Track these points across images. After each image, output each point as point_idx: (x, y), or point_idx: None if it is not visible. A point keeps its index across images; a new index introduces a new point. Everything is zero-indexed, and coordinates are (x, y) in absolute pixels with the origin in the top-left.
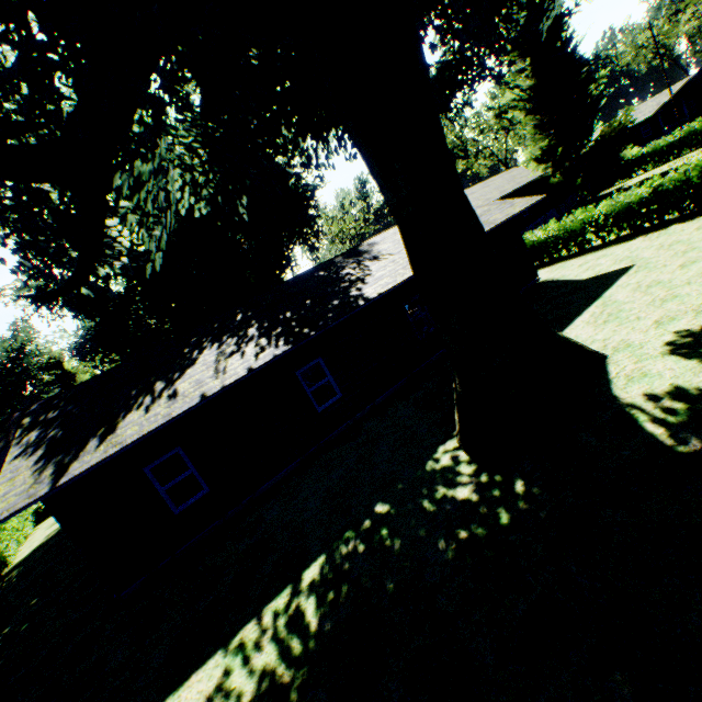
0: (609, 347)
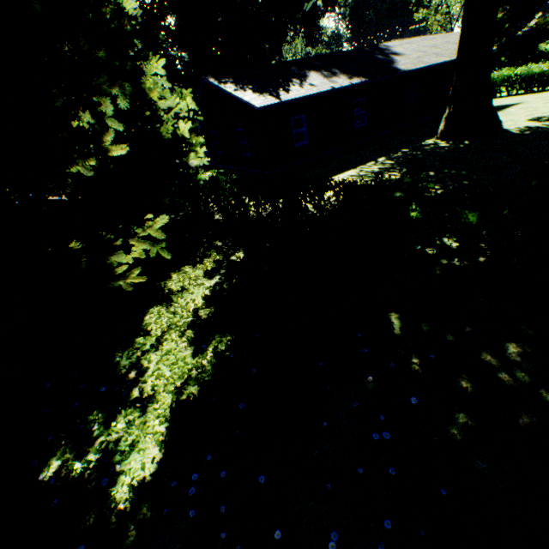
0: (503, 121)
